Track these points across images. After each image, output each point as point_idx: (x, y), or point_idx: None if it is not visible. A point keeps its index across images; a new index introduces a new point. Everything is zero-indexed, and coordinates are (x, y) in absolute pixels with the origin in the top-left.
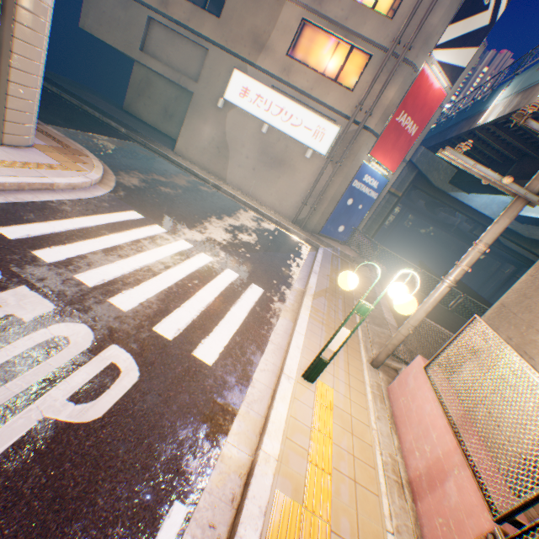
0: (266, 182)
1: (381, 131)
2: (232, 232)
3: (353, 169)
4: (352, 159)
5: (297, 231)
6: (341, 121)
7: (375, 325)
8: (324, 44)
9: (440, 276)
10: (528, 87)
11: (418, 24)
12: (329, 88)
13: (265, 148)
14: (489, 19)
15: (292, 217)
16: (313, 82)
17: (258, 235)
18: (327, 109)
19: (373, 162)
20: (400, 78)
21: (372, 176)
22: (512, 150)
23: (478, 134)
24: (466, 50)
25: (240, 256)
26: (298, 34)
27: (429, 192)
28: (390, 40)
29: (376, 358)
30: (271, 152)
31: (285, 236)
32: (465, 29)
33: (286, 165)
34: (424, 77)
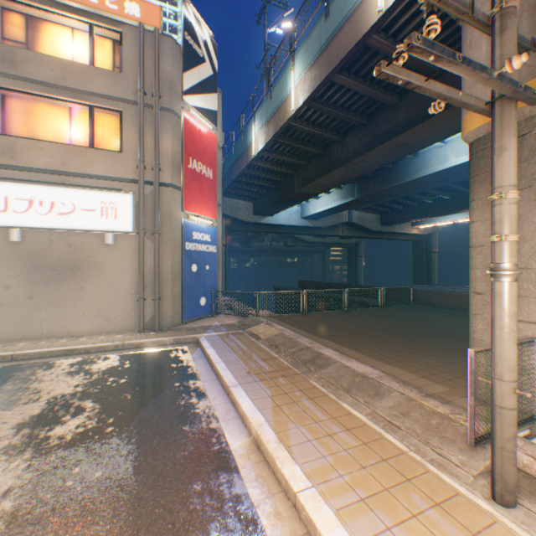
0: (65, 303)
1: (181, 183)
2: (27, 442)
3: (177, 232)
4: (169, 221)
5: (156, 338)
6: (129, 187)
7: (376, 399)
8: (50, 112)
9: (298, 288)
10: (274, 112)
11: (155, 71)
12: (90, 156)
13: (35, 260)
14: (212, 70)
15: (136, 325)
16: (62, 156)
17: (98, 394)
18: (102, 180)
19: (193, 217)
20: (169, 126)
21: (200, 230)
22: (287, 167)
23: (257, 164)
24: (210, 96)
25: (75, 503)
26: (1, 108)
27: (244, 229)
28: (133, 92)
29: (505, 484)
30: (49, 261)
31: (144, 357)
32: (199, 78)
33: (85, 266)
34: (190, 121)
